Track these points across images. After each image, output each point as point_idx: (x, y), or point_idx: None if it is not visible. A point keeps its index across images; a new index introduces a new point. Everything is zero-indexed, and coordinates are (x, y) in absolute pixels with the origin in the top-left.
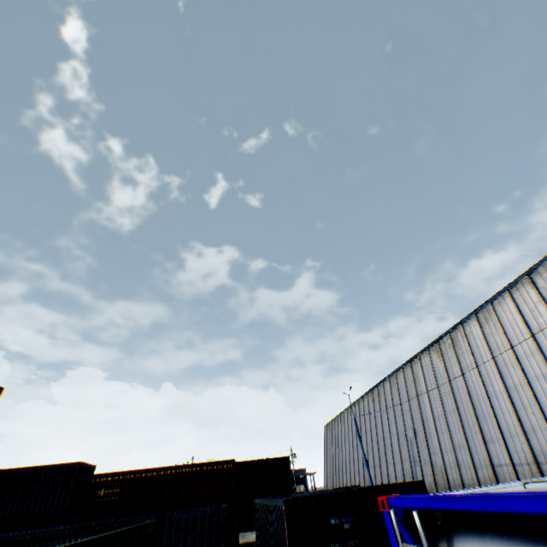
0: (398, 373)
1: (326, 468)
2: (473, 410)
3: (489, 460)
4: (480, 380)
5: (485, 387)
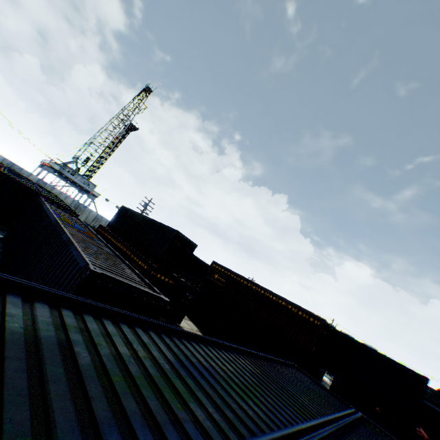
0: None
1: None
2: None
3: None
4: None
5: None
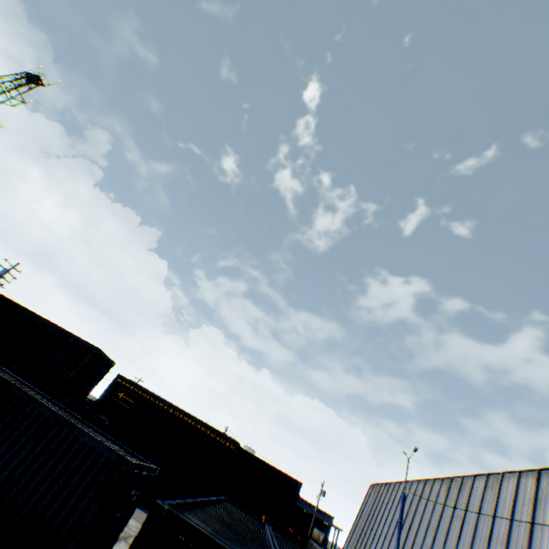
0: (507, 475)
1: (351, 533)
2: None
3: None
4: None
5: None
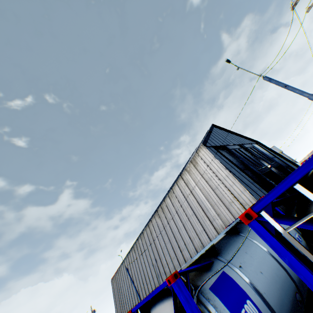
0: (144, 232)
1: (116, 307)
2: (175, 238)
3: (184, 259)
4: (175, 224)
5: (177, 226)
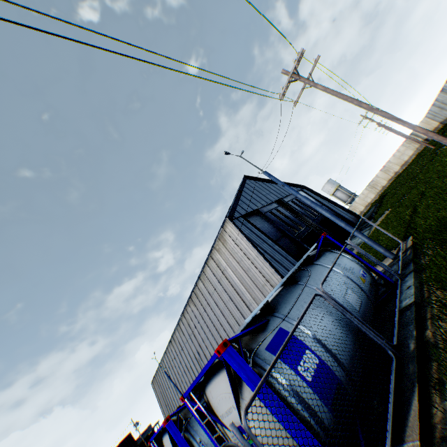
0: (180, 323)
1: (163, 412)
2: (215, 328)
3: None
4: (212, 311)
5: (215, 314)
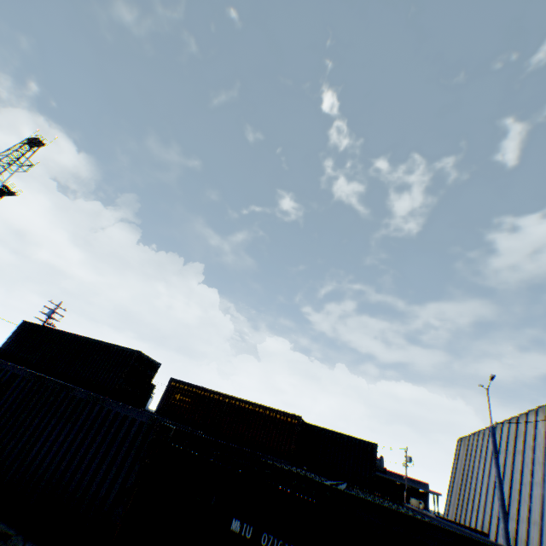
0: None
1: (449, 492)
2: None
3: None
4: None
5: None
